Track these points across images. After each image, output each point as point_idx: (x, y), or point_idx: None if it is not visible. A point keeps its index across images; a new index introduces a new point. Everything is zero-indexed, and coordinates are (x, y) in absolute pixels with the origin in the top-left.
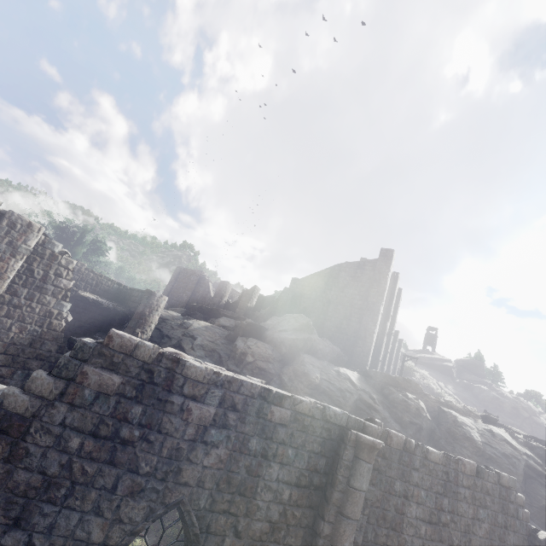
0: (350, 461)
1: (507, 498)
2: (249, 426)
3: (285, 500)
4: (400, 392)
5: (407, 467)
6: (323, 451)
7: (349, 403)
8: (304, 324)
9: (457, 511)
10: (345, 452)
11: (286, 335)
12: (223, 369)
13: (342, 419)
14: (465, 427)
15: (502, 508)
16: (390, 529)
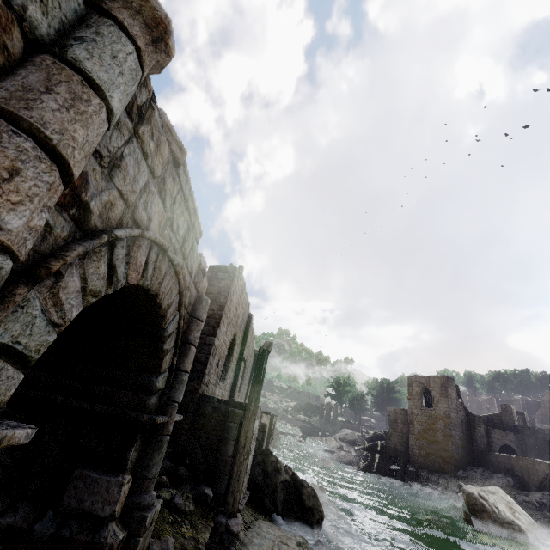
0: None
1: None
2: None
3: None
4: None
5: None
6: None
7: None
8: None
9: None
10: None
11: None
12: None
13: None
14: None
15: None
16: None
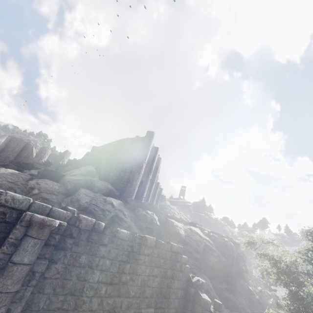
0: (18, 239)
1: (175, 259)
2: None
3: None
4: (144, 210)
5: (95, 244)
6: None
7: (107, 218)
8: (89, 171)
9: (137, 272)
10: (13, 231)
11: (73, 177)
12: None
13: (22, 203)
14: (177, 228)
15: (172, 266)
16: (68, 295)
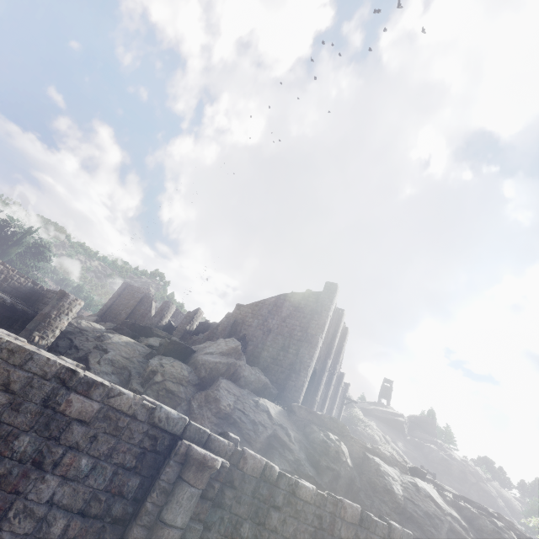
0: (170, 482)
1: None
2: (25, 416)
3: (54, 535)
4: (322, 431)
5: (264, 504)
6: (139, 467)
7: (260, 438)
8: (233, 348)
9: None
10: (165, 469)
11: (209, 357)
12: (19, 339)
13: (177, 425)
14: (387, 478)
15: None
16: None
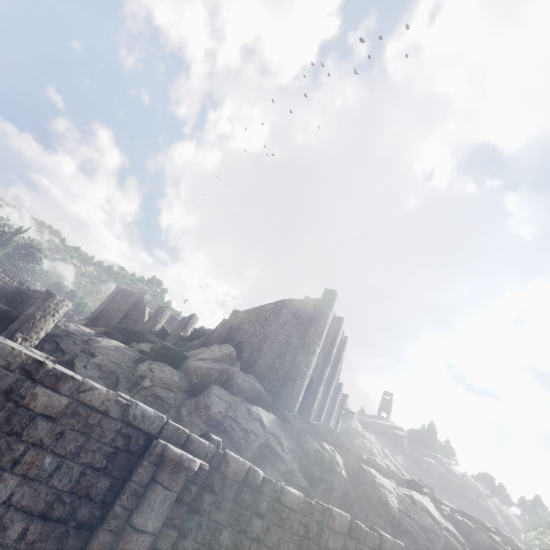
0: (143, 484)
1: None
2: None
3: (10, 539)
4: (317, 441)
5: (246, 511)
6: (110, 468)
7: (252, 447)
8: (227, 354)
9: None
10: (138, 470)
11: (201, 363)
12: None
13: (153, 423)
14: (382, 490)
15: None
16: None
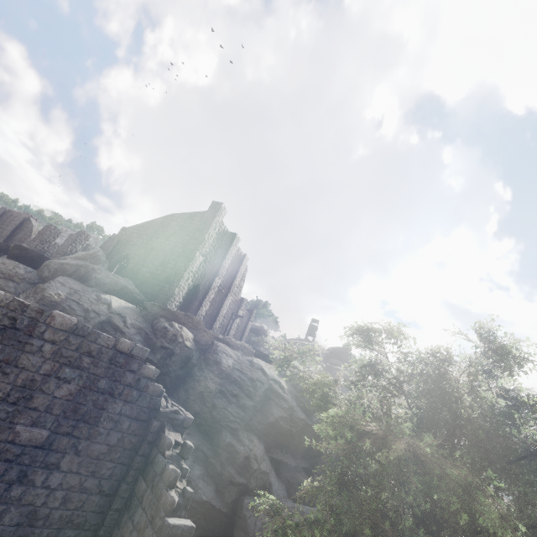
0: None
1: (125, 366)
2: None
3: None
4: (169, 322)
5: None
6: None
7: (90, 323)
8: (90, 254)
9: (17, 362)
10: None
11: (56, 260)
12: None
13: None
14: (220, 354)
15: (113, 374)
16: None
